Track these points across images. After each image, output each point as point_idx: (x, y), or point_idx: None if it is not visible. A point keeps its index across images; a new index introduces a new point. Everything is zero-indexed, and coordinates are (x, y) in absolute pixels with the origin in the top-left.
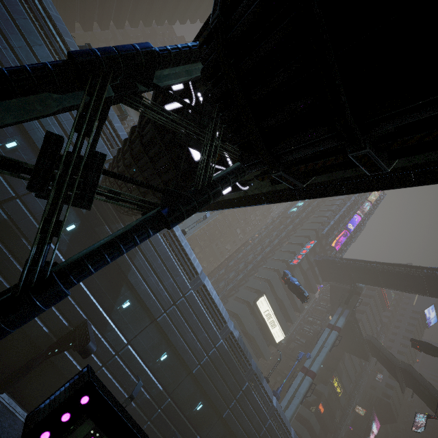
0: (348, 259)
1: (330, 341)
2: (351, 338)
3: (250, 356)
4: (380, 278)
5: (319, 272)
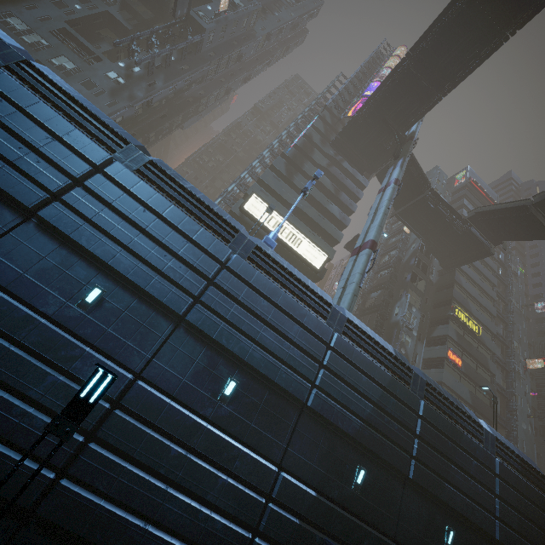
0: (368, 100)
1: (386, 198)
2: (448, 234)
3: (129, 137)
4: (423, 81)
5: (350, 163)
